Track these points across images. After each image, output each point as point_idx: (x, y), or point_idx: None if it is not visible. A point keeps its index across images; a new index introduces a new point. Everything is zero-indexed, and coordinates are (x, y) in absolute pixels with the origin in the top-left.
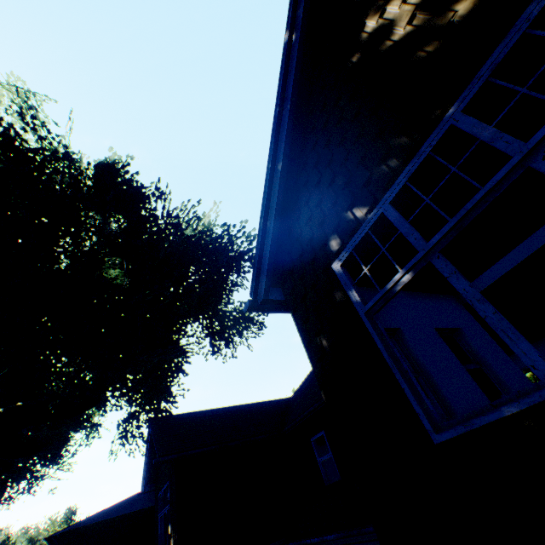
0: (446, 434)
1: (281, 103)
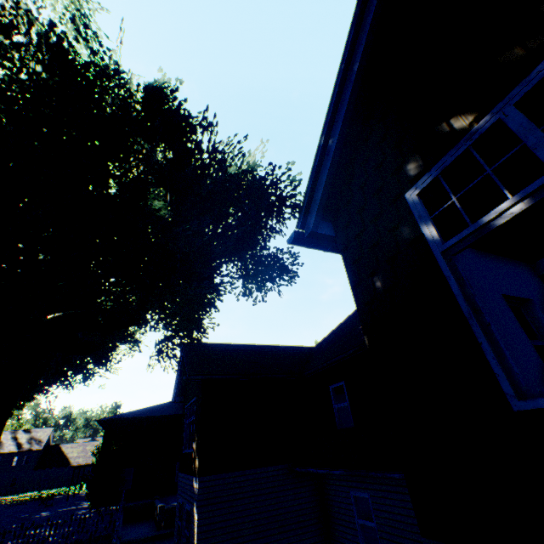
0: (535, 403)
1: None
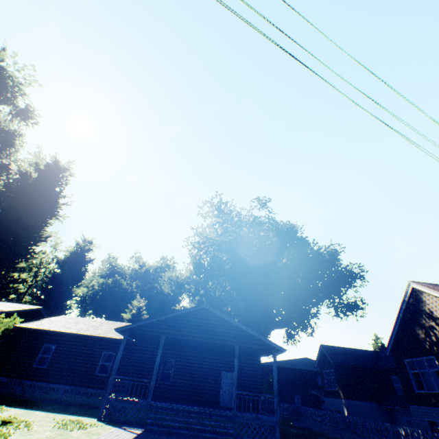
0: (416, 391)
1: (395, 322)
